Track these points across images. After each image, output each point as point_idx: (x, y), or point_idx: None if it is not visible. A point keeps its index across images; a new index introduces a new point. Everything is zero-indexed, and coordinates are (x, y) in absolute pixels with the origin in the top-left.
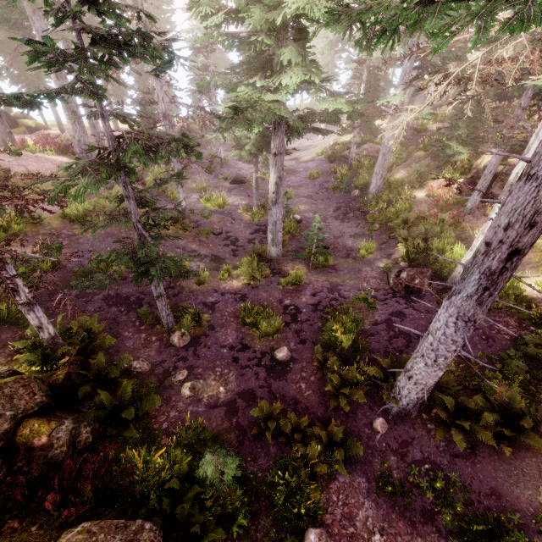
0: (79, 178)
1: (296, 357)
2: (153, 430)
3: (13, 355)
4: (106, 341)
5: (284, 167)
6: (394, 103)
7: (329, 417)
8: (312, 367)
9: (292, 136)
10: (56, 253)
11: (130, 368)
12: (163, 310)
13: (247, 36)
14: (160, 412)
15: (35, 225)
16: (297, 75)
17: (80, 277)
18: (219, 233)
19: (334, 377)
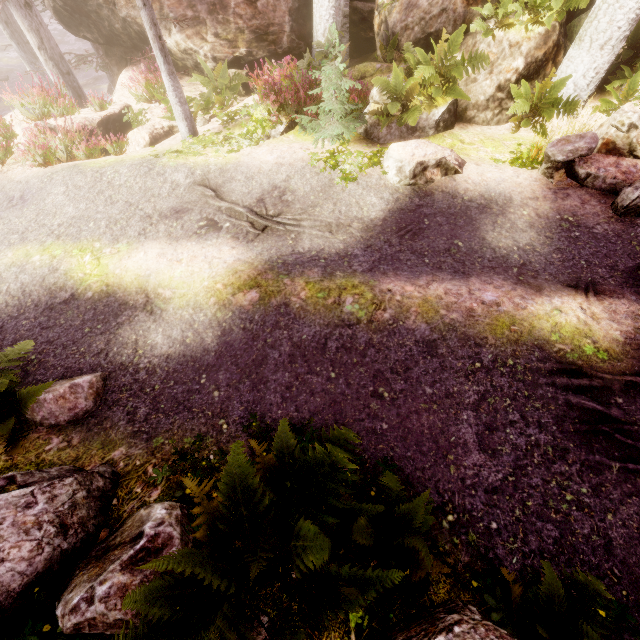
0: None
1: None
2: None
3: None
4: None
5: None
6: None
7: None
8: None
9: None
10: None
11: None
12: None
13: None
14: None
15: None
16: None
17: None
18: (5, 80)
19: None
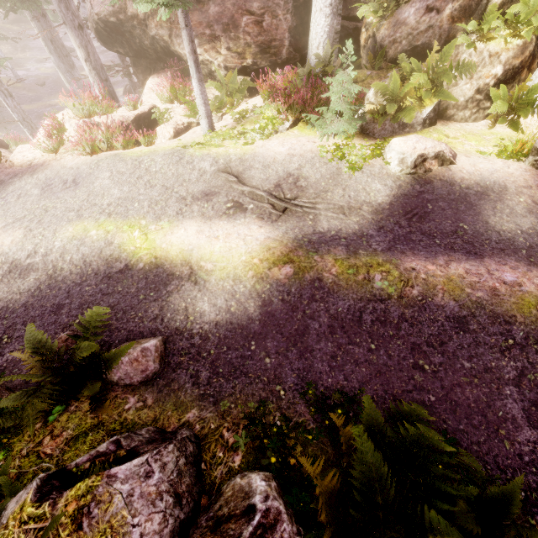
0: None
1: None
2: None
3: None
4: None
5: None
6: None
7: None
8: None
9: None
10: None
11: None
12: None
13: None
14: None
15: None
16: None
17: None
18: (43, 84)
19: None
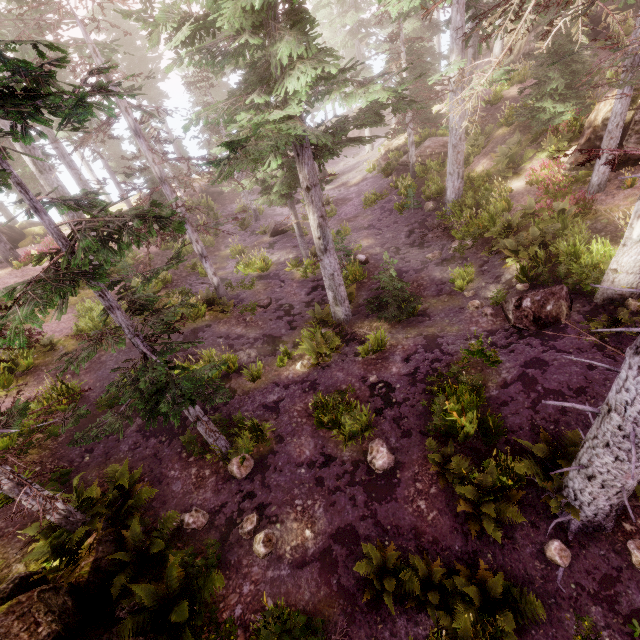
0: (14, 310)
1: (403, 460)
2: (223, 623)
3: (31, 542)
4: (142, 497)
5: (331, 198)
6: (451, 76)
7: (473, 551)
8: (429, 471)
9: (323, 158)
10: (18, 420)
11: (182, 525)
12: (207, 435)
13: (228, 45)
14: (229, 589)
15: (48, 353)
16: (306, 73)
17: (106, 407)
18: (268, 304)
19: (466, 490)
